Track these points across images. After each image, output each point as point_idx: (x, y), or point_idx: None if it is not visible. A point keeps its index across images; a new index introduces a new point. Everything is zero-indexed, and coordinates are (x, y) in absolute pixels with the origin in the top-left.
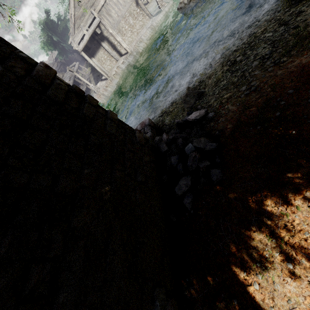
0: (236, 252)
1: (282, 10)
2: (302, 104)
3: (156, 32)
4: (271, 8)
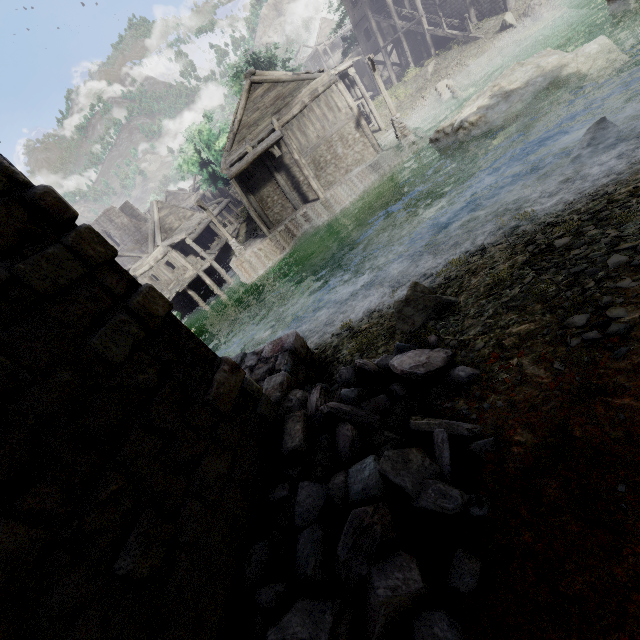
0: None
1: None
2: None
3: (382, 175)
4: None
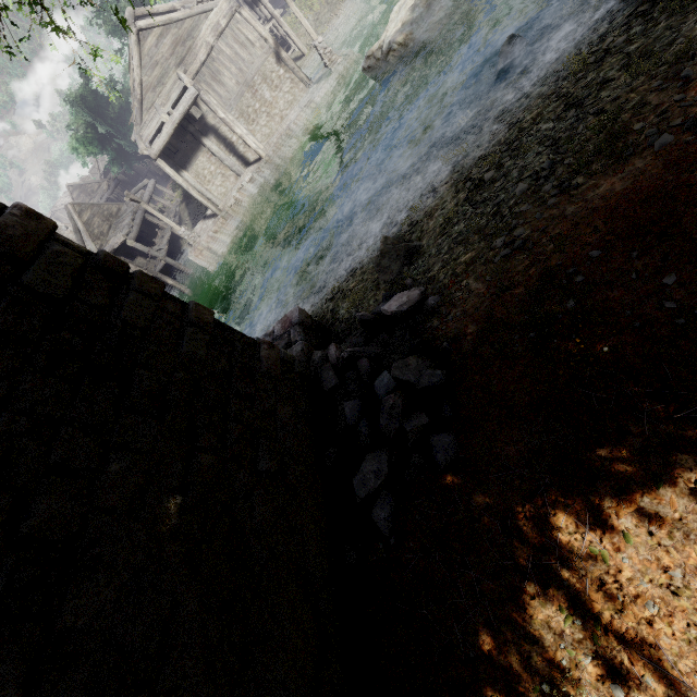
0: (493, 652)
1: (570, 76)
2: (621, 284)
3: (322, 116)
4: (551, 71)
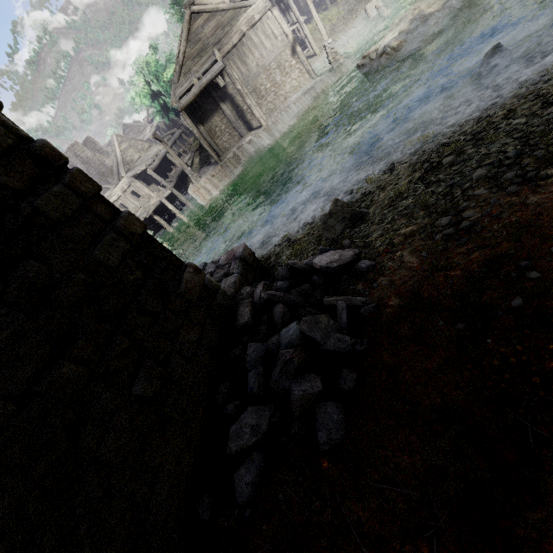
0: None
1: (552, 80)
2: None
3: (317, 101)
4: (531, 76)
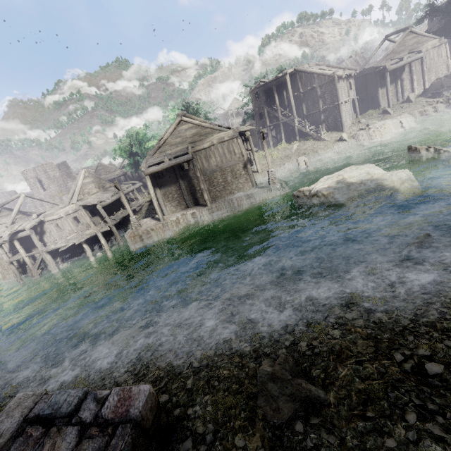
0: None
1: None
2: None
3: (254, 203)
4: None
